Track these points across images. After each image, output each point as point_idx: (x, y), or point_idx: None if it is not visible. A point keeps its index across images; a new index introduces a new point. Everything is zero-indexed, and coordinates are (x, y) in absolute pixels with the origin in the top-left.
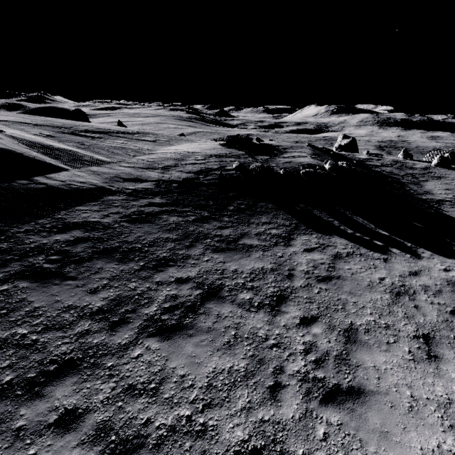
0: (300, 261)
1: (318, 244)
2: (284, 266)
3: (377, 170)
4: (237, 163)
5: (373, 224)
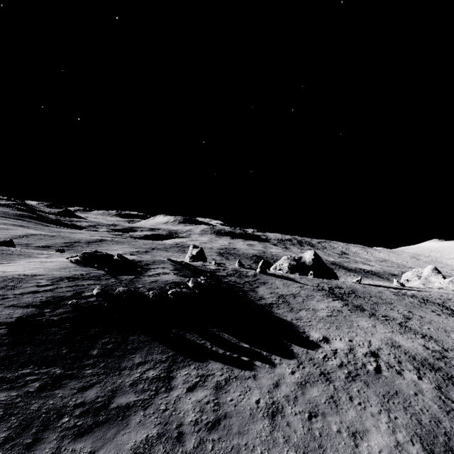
0: (186, 408)
1: (199, 377)
2: (171, 424)
3: (226, 281)
4: (98, 289)
5: (236, 338)
